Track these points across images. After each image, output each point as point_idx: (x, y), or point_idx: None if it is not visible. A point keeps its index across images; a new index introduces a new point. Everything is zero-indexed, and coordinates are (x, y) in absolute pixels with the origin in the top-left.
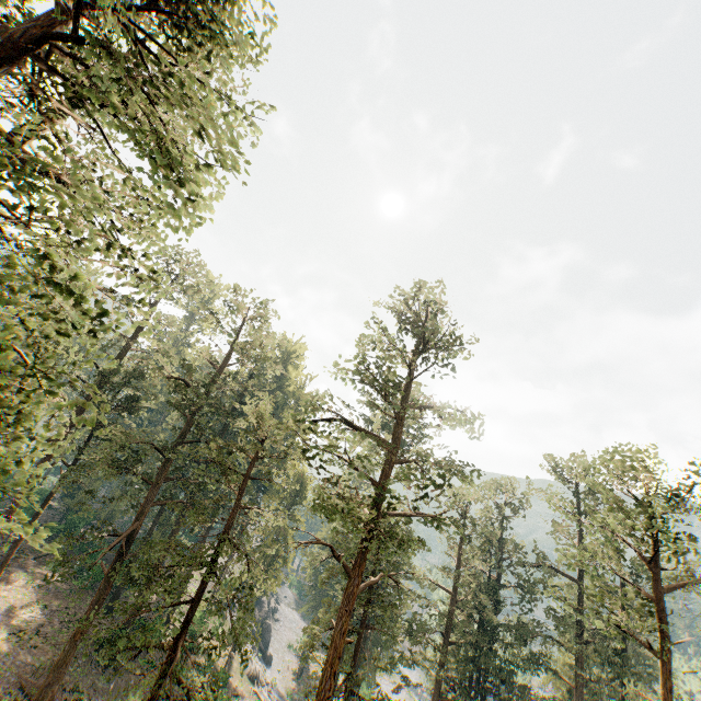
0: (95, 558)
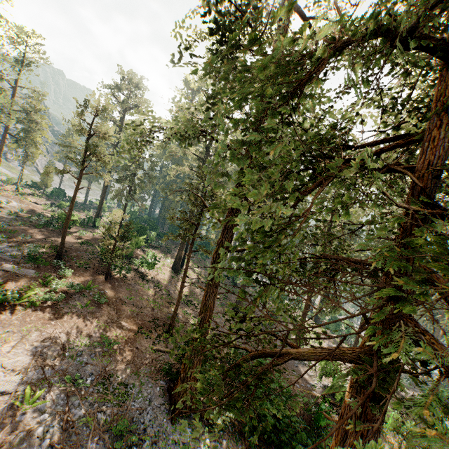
0: (194, 246)
